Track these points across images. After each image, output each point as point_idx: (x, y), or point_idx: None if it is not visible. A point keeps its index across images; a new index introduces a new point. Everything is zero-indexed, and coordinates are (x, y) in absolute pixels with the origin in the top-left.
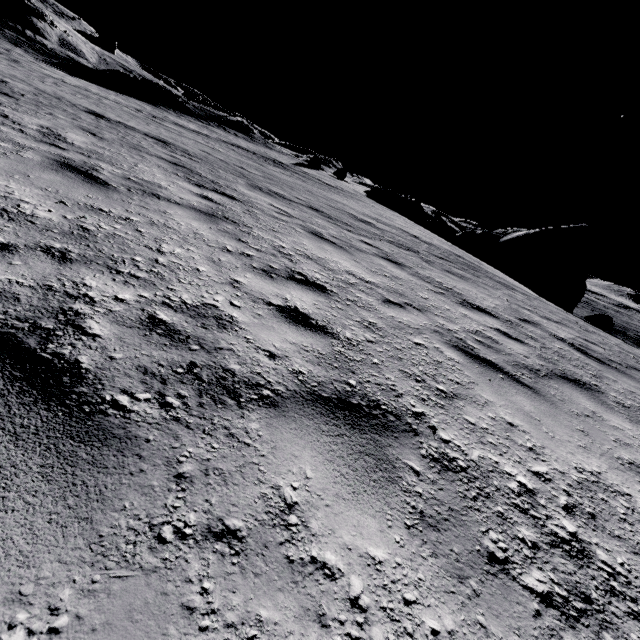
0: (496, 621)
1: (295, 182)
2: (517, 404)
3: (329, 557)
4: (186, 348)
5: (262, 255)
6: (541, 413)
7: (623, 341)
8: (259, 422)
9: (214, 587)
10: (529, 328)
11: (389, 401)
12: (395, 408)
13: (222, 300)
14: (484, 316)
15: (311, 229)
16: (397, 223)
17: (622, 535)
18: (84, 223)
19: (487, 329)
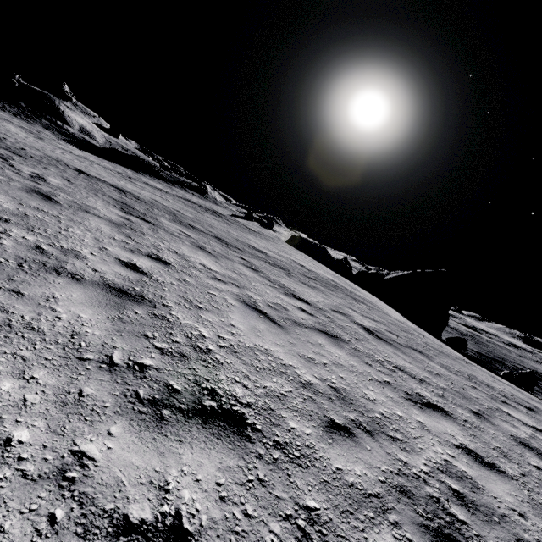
0: (122, 341)
1: (220, 224)
2: (253, 324)
3: (59, 309)
4: (47, 257)
5: (138, 245)
6: (268, 331)
7: (501, 369)
8: (64, 281)
9: (3, 297)
10: (334, 314)
11: (153, 298)
12: (154, 300)
13: (87, 251)
14: (298, 301)
15: (199, 244)
16: (293, 257)
17: (246, 360)
18: (28, 213)
19: (289, 305)
